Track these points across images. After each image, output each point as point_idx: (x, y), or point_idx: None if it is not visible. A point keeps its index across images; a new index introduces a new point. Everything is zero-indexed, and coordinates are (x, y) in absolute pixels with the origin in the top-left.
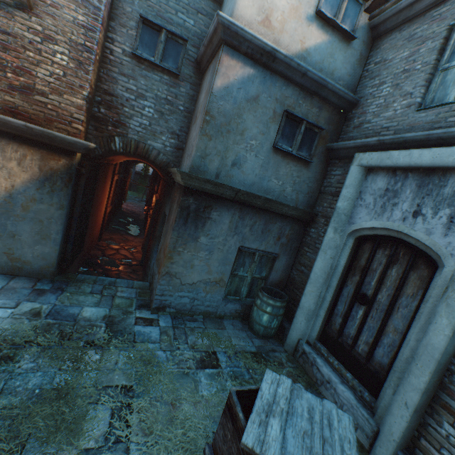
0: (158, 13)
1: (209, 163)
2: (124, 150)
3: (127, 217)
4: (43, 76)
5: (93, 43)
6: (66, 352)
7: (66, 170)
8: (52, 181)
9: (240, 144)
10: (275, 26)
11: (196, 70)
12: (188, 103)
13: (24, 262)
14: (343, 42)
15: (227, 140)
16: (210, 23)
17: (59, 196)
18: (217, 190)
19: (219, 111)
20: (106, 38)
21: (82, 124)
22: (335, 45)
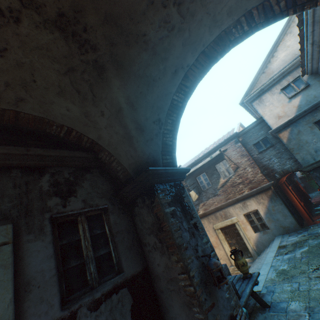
0: (254, 139)
1: (306, 159)
2: (280, 176)
3: (319, 205)
4: (249, 176)
5: (251, 161)
6: (319, 237)
7: (272, 193)
8: (272, 198)
9: (310, 145)
10: (282, 115)
11: (275, 138)
12: (283, 147)
13: (287, 227)
14: (306, 89)
15: (304, 149)
16: (266, 126)
17: (277, 201)
18: (319, 163)
19: (292, 145)
20: (251, 156)
21: (265, 179)
22: (304, 93)
